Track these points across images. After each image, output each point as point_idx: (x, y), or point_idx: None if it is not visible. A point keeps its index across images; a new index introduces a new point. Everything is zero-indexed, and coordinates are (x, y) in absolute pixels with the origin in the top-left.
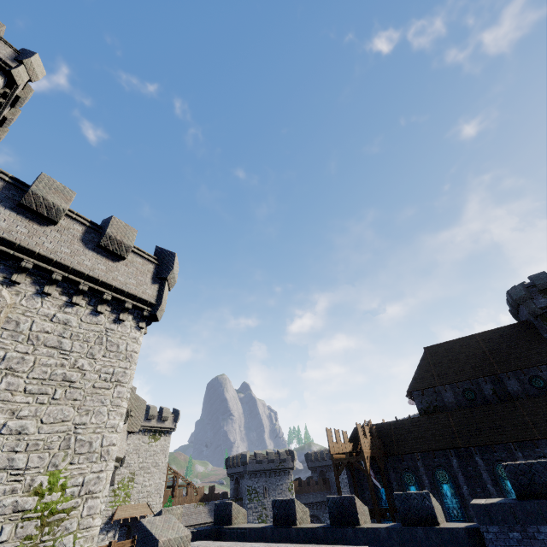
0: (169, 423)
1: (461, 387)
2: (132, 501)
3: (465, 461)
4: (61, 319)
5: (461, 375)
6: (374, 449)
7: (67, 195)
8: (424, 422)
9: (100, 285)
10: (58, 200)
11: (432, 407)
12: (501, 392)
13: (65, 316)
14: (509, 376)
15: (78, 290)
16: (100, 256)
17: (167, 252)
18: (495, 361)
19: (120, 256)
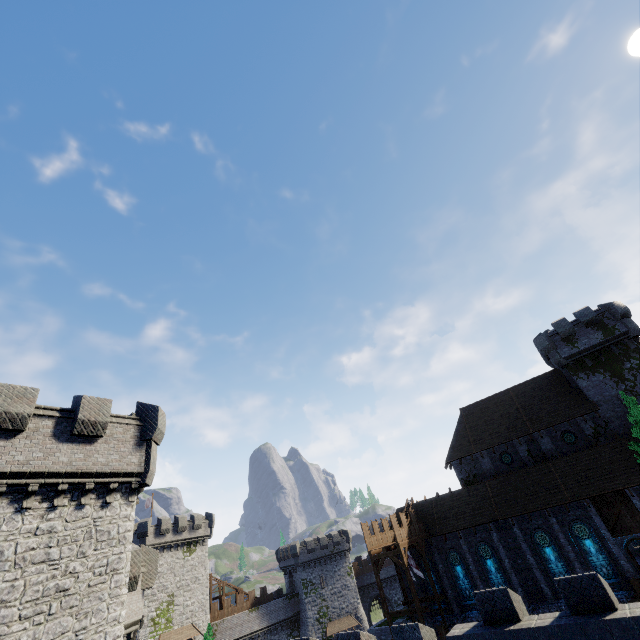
0: (204, 530)
1: (497, 451)
2: (175, 625)
3: (505, 533)
4: (45, 529)
5: (496, 438)
6: (413, 537)
7: (30, 396)
8: (464, 495)
9: (80, 476)
10: (21, 407)
11: (471, 476)
12: (536, 452)
13: (49, 524)
14: (542, 434)
15: (58, 491)
16: (76, 445)
17: (149, 407)
18: (528, 418)
19: (97, 436)
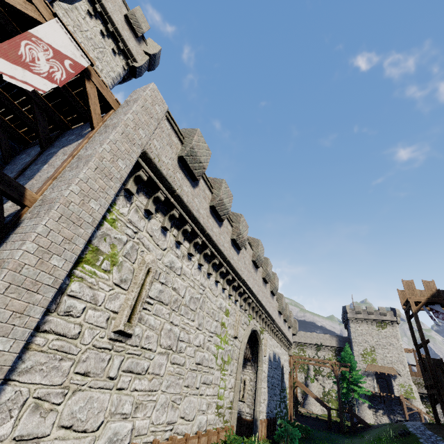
0: (390, 317)
1: None
2: (379, 363)
3: None
4: None
5: None
6: (441, 298)
7: None
8: None
9: None
10: None
11: None
12: None
13: None
14: None
15: None
16: None
17: None
18: None
19: None
